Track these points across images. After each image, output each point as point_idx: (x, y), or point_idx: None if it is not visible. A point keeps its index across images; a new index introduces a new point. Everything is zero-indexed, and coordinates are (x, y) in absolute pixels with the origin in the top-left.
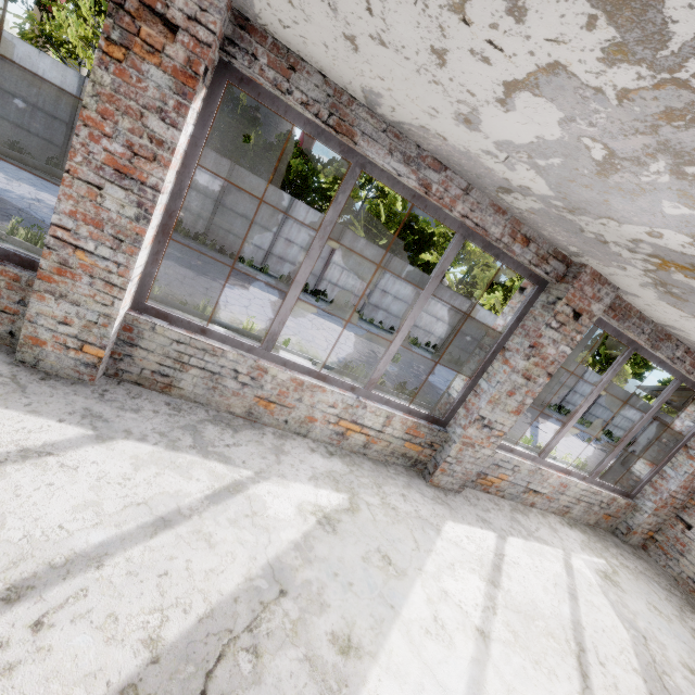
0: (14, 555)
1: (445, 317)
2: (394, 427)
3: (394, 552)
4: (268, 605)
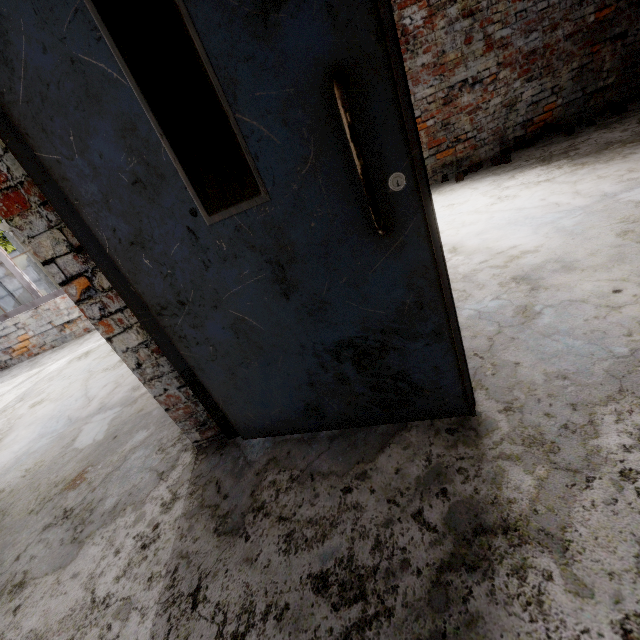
0: None
1: None
2: None
3: None
4: None
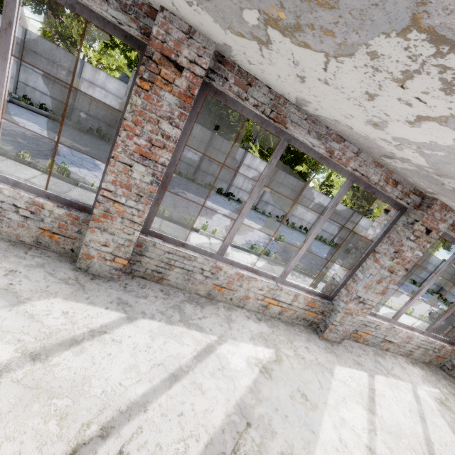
0: (100, 405)
1: (313, 209)
2: (299, 301)
3: (308, 391)
4: (242, 434)
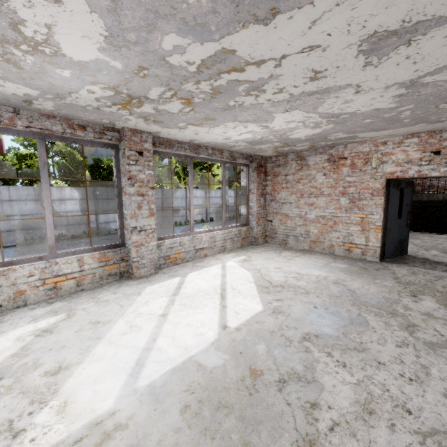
0: None
1: None
2: (89, 263)
3: (103, 317)
4: None
